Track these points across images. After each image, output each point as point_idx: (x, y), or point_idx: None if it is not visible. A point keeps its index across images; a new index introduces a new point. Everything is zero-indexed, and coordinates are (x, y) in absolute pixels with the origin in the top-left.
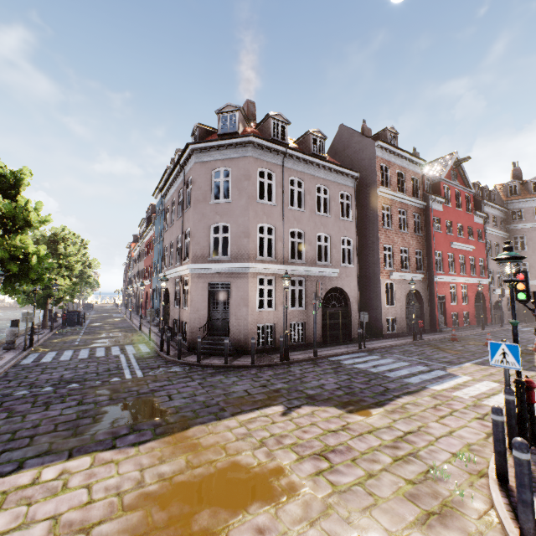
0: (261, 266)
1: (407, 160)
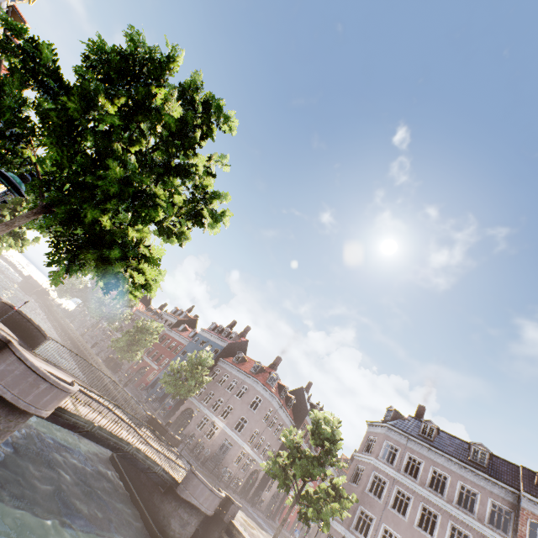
0: (247, 447)
1: None
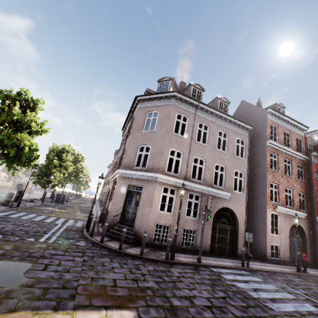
0: (167, 178)
1: (292, 125)
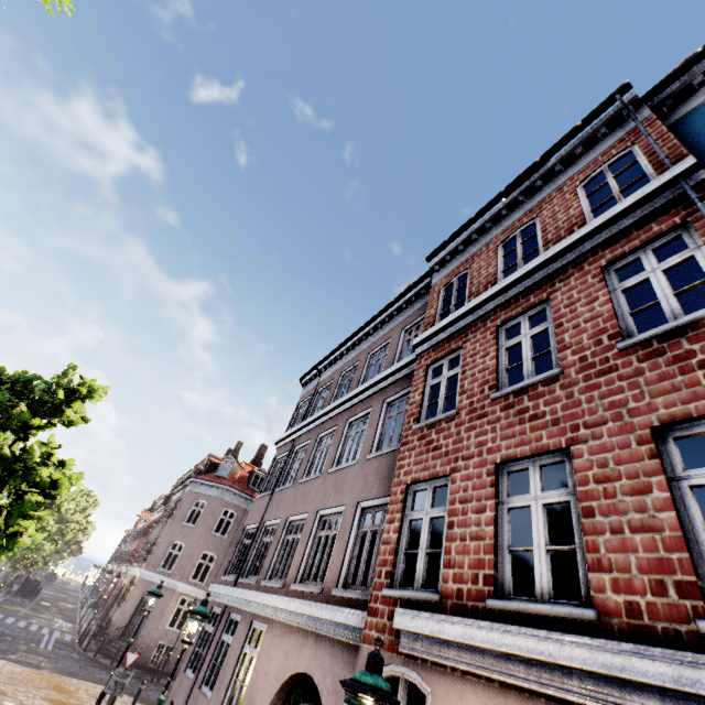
0: (188, 587)
1: None
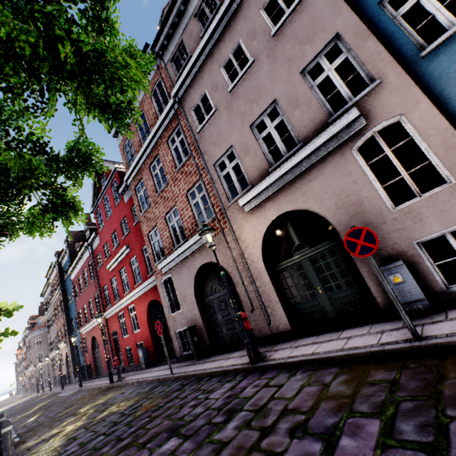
0: None
1: None
